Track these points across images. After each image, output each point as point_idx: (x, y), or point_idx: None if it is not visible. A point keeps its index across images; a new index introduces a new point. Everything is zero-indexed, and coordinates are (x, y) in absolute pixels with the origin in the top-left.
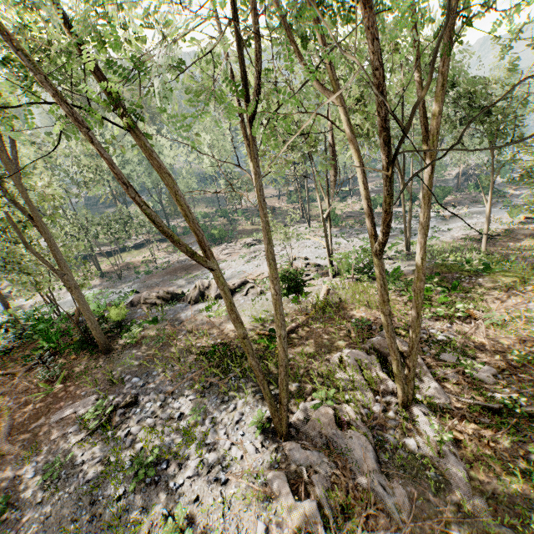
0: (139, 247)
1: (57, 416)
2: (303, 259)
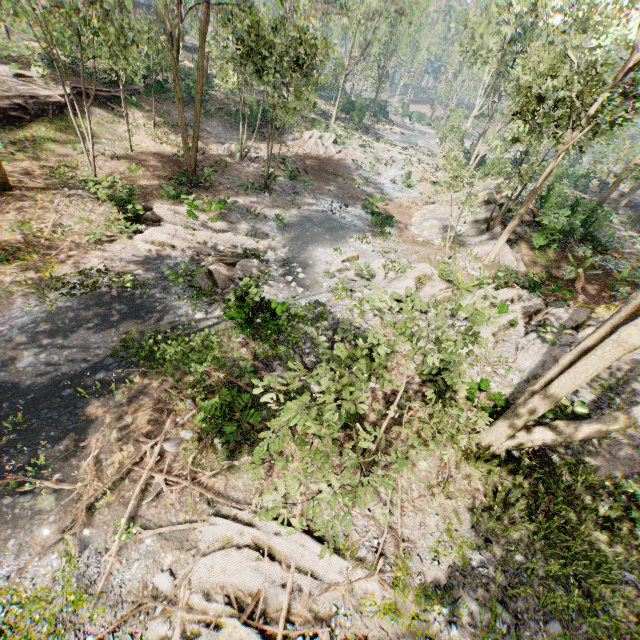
0: (75, 109)
1: (636, 253)
2: (418, 164)
